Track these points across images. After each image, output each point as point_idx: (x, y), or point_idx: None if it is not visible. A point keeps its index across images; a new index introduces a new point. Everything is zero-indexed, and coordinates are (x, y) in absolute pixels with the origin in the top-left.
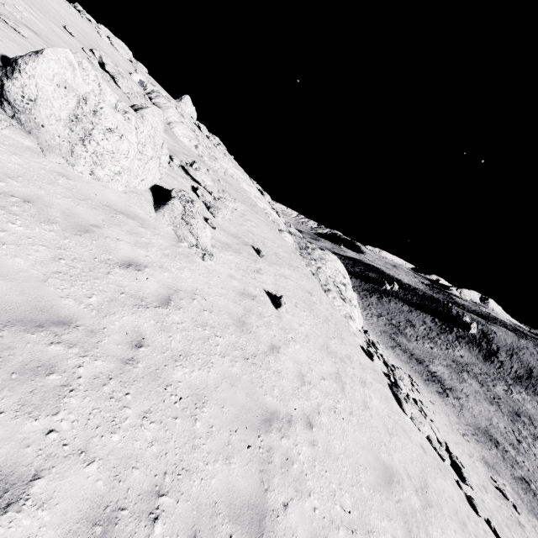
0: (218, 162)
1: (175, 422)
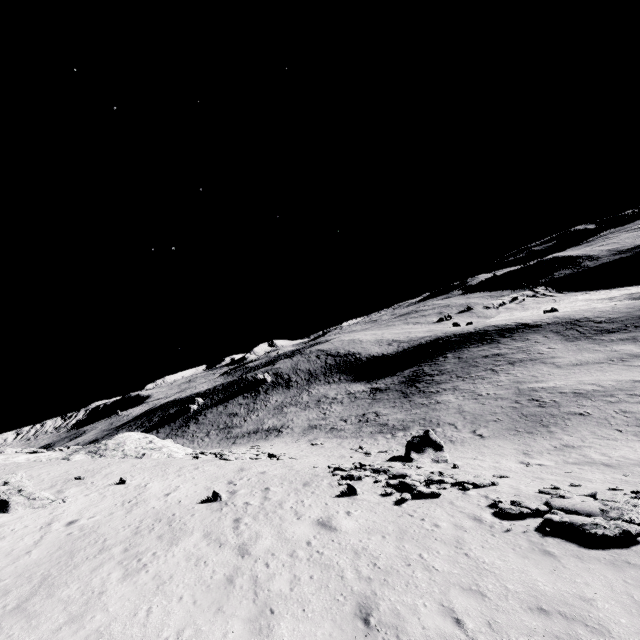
0: None
1: (131, 516)
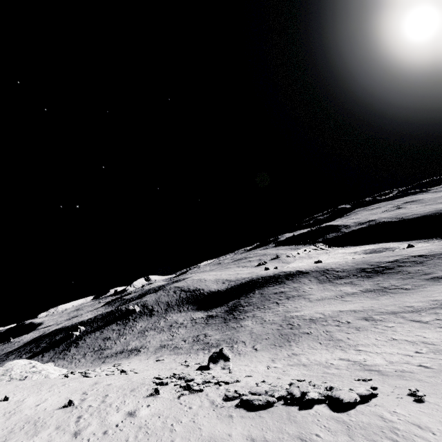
0: None
1: (9, 422)
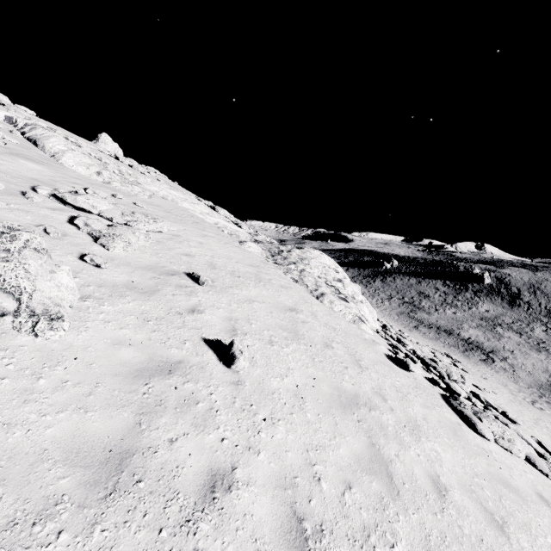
0: (143, 187)
1: None
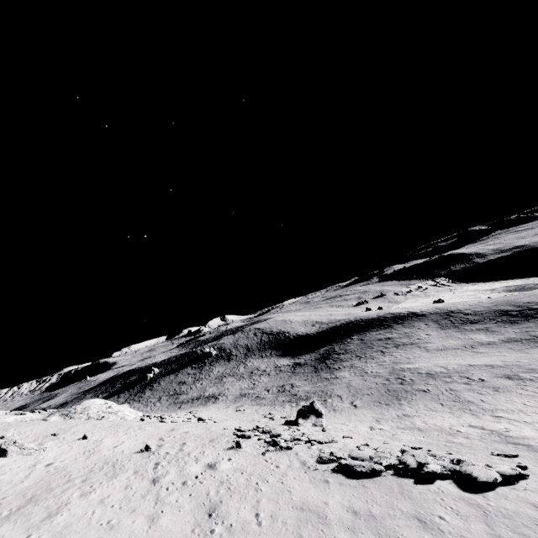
0: None
1: (89, 461)
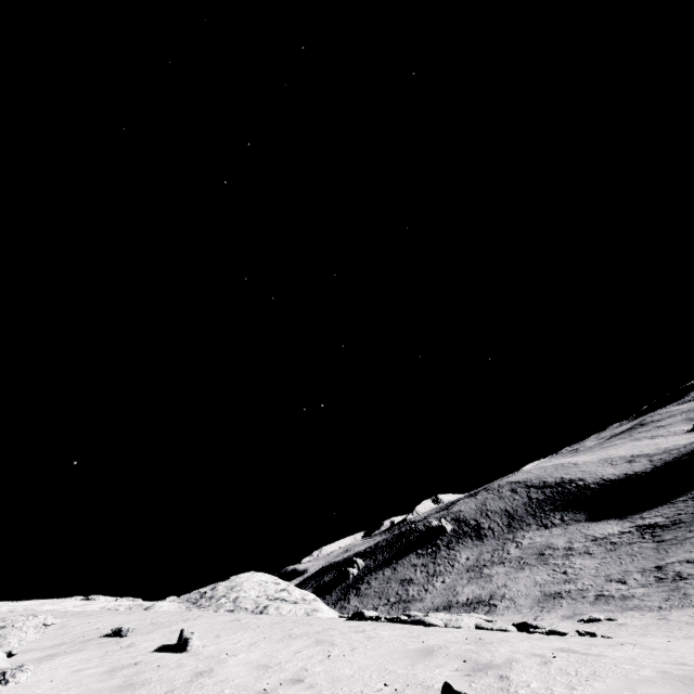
0: None
1: None
